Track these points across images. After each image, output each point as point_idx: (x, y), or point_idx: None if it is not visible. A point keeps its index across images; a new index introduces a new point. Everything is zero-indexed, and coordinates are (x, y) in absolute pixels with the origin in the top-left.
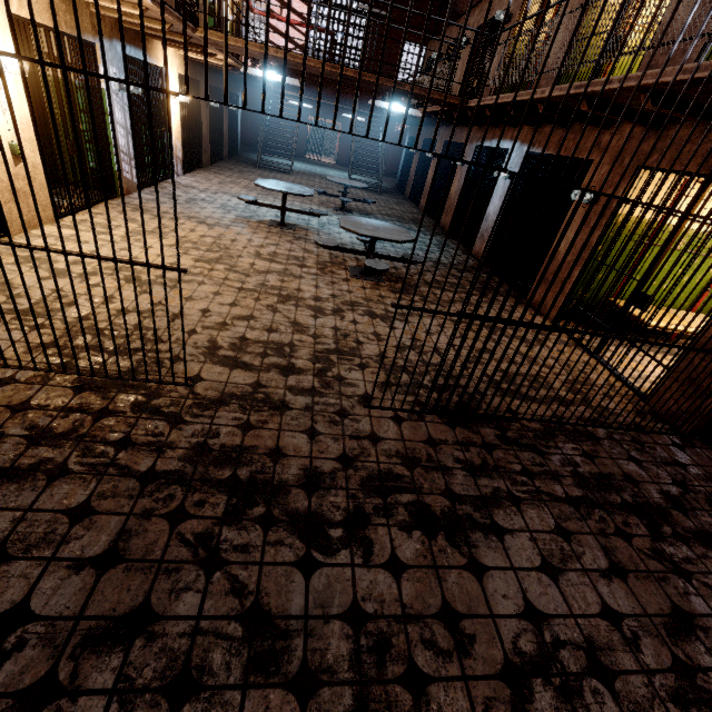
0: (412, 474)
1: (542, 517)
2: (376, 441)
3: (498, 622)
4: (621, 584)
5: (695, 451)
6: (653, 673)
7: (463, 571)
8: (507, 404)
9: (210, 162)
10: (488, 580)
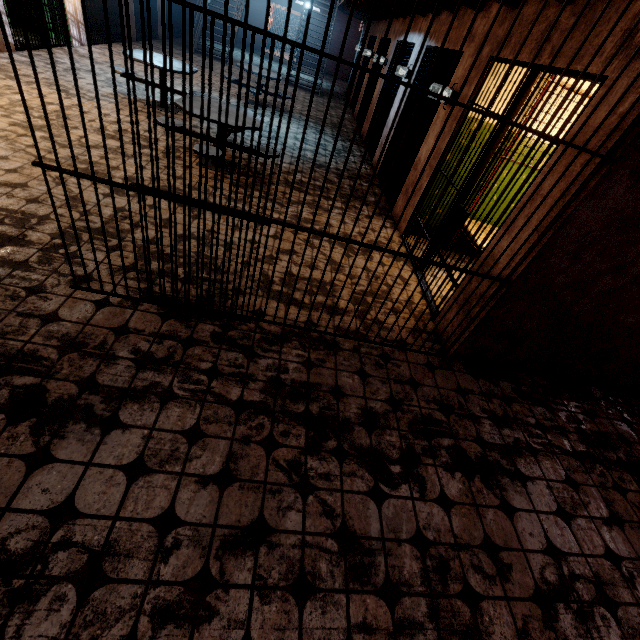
0: (59, 358)
1: (183, 417)
2: (49, 321)
3: (7, 516)
4: (214, 492)
5: (447, 373)
6: (158, 585)
7: (18, 460)
8: (261, 305)
9: (138, 39)
10: (42, 472)
